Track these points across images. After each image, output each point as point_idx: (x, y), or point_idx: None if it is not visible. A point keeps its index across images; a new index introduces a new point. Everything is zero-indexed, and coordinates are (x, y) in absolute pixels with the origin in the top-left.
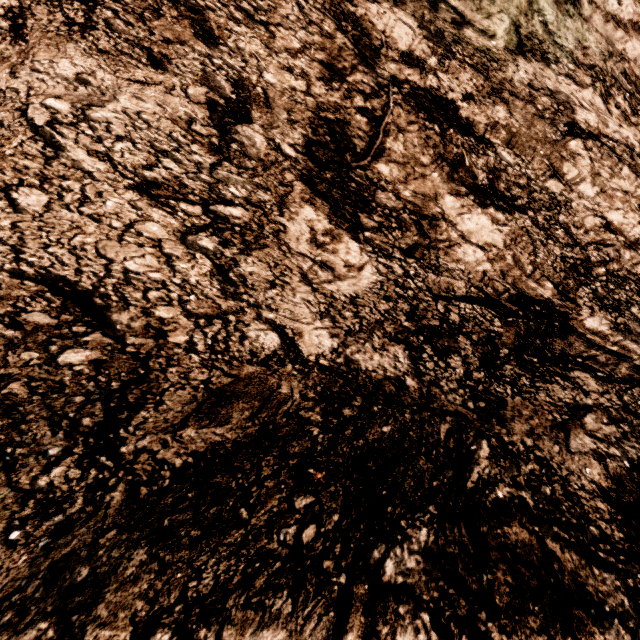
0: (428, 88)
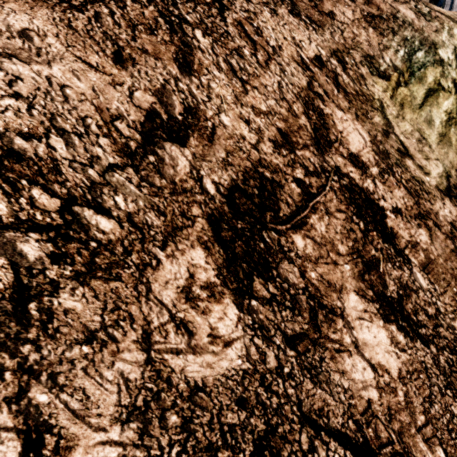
0: (364, 189)
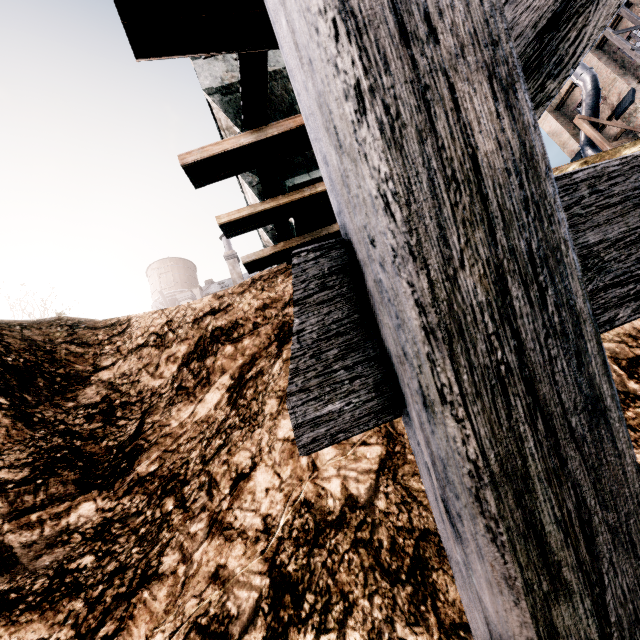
0: None
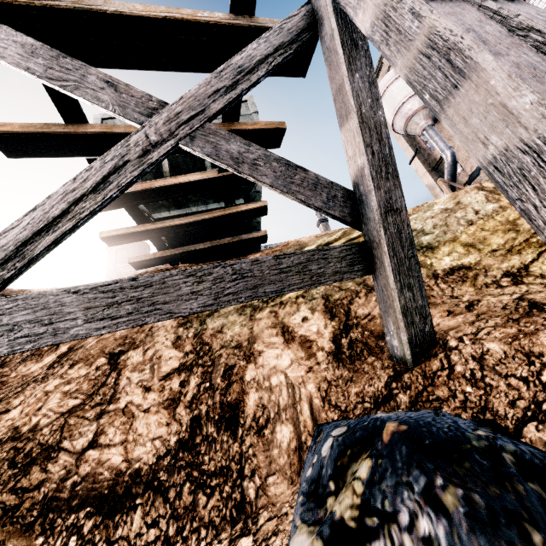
0: None
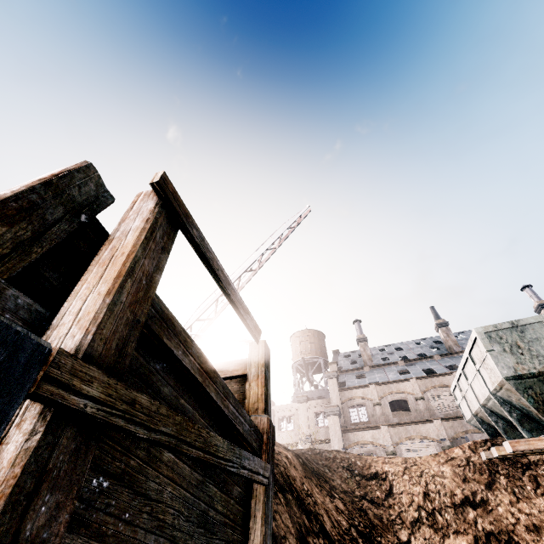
0: None
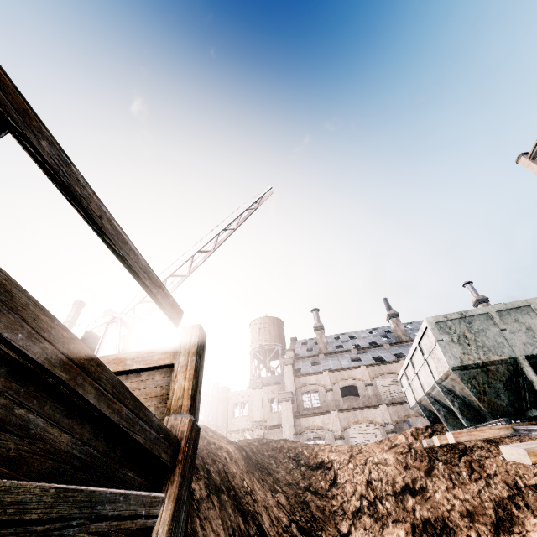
0: None
